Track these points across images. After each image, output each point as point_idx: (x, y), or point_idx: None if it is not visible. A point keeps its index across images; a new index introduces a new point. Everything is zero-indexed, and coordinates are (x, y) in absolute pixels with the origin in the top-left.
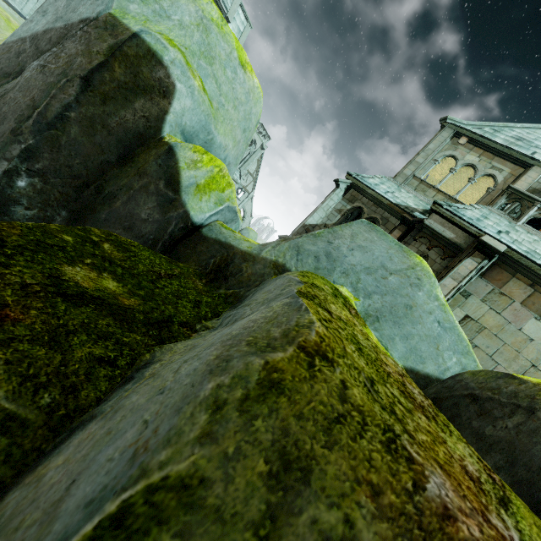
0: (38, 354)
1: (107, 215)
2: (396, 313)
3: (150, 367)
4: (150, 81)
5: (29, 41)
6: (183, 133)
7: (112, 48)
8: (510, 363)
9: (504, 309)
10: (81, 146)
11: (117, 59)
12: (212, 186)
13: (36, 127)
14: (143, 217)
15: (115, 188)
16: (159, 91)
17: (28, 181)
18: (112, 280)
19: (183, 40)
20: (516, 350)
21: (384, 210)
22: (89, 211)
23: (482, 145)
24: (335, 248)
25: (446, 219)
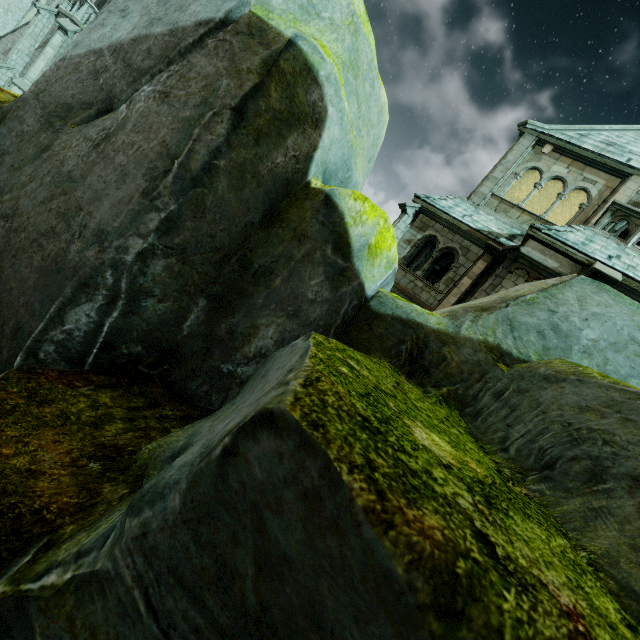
0: None
1: (265, 300)
2: None
3: None
4: (305, 107)
5: (109, 55)
6: (323, 174)
7: (266, 63)
8: None
9: None
10: (227, 206)
11: (273, 79)
12: (381, 244)
13: (178, 185)
14: (309, 297)
15: (268, 260)
16: (311, 120)
17: (164, 262)
18: (429, 432)
19: (334, 47)
20: None
21: (462, 238)
22: (236, 295)
23: (570, 154)
24: (562, 318)
25: (547, 245)
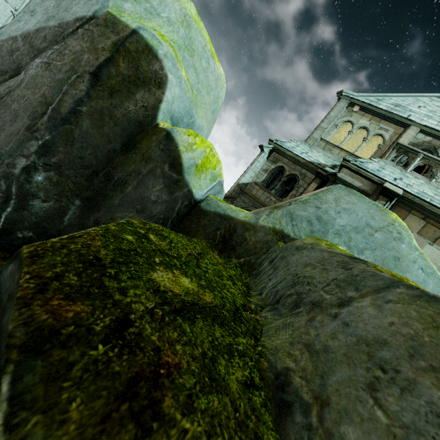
0: (215, 407)
1: (120, 201)
2: (388, 265)
3: (291, 383)
4: (148, 74)
5: (20, 40)
6: (171, 119)
7: (115, 44)
8: None
9: None
10: (92, 138)
11: (121, 54)
12: (207, 165)
13: (51, 122)
14: (152, 199)
15: (124, 174)
16: (155, 82)
17: (45, 175)
18: (182, 276)
19: (171, 36)
20: None
21: (301, 168)
22: (101, 198)
23: (371, 112)
24: (323, 212)
25: (354, 172)
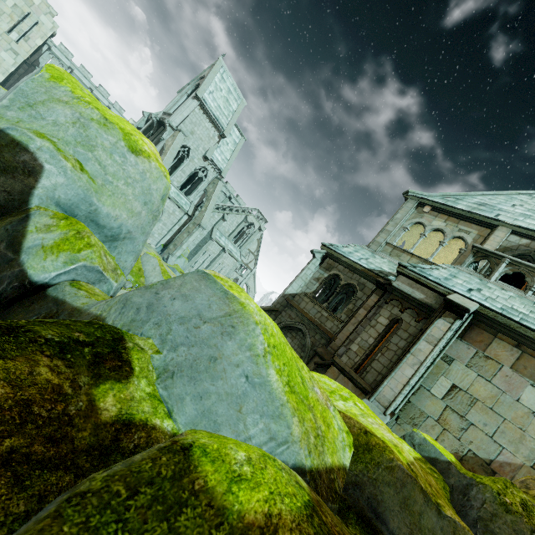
0: None
1: None
2: (197, 366)
3: None
4: (13, 163)
5: None
6: (58, 205)
7: None
8: (517, 446)
9: (493, 376)
10: None
11: None
12: (64, 247)
13: None
14: None
15: None
16: (24, 171)
17: None
18: None
19: (55, 134)
20: (520, 428)
21: (359, 276)
22: None
23: (445, 212)
24: (158, 298)
25: (413, 280)
